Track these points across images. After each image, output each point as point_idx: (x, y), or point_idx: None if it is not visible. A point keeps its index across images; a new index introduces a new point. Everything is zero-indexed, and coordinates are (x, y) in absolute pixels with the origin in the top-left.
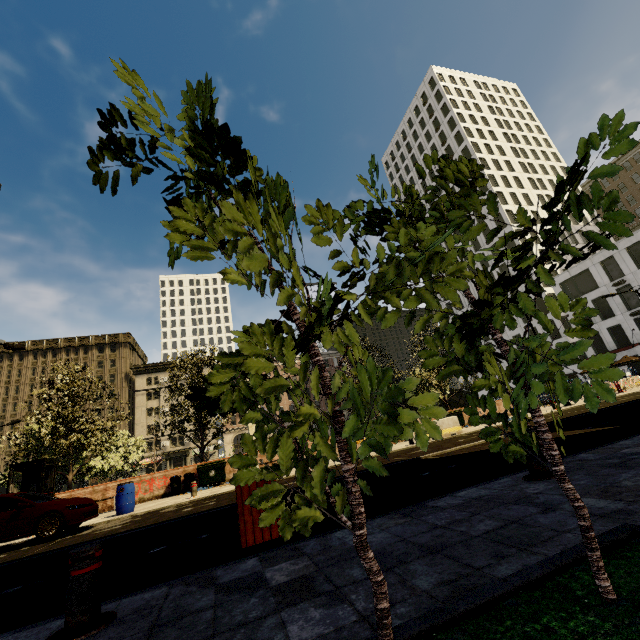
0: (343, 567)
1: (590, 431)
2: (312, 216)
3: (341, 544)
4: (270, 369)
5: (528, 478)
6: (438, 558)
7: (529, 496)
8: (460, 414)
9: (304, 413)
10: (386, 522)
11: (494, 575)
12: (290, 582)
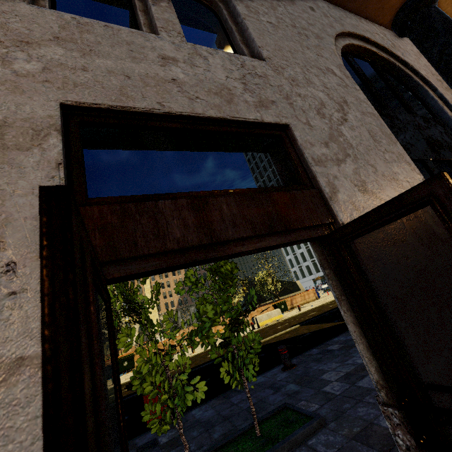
0: (190, 431)
1: (334, 325)
2: (165, 318)
3: (193, 418)
4: (152, 388)
5: (283, 369)
6: (226, 422)
7: (276, 382)
8: (285, 303)
9: (163, 398)
10: (215, 402)
11: (239, 429)
12: (168, 441)
